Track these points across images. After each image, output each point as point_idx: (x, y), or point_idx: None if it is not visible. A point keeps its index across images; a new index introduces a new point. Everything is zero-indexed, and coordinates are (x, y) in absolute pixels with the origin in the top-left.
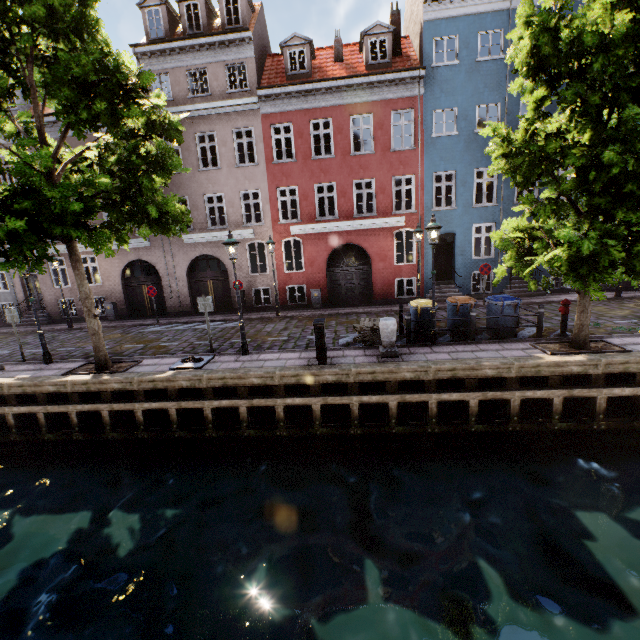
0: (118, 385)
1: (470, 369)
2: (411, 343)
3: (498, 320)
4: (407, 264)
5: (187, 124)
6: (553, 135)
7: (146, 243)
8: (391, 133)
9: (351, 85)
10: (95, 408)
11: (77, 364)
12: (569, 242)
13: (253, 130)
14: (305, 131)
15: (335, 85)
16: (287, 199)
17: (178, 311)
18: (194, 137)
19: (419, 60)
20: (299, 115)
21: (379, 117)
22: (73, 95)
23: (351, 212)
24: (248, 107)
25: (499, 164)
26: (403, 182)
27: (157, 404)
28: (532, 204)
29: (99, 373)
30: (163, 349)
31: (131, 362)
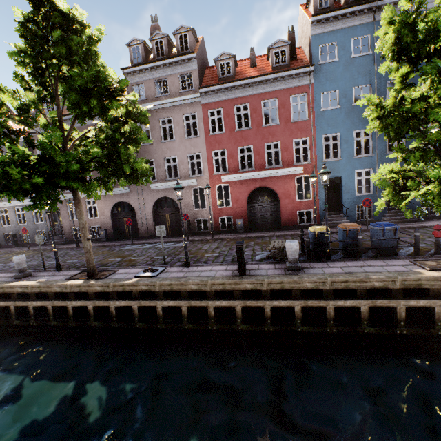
0: (100, 288)
1: (360, 281)
2: (311, 259)
3: (380, 241)
4: (306, 200)
5: (154, 113)
6: (417, 100)
7: (127, 190)
8: (291, 110)
9: (262, 81)
10: (84, 304)
11: (76, 272)
12: (439, 179)
13: (196, 114)
14: (231, 113)
15: (251, 82)
16: (219, 158)
17: (146, 235)
18: (158, 121)
19: (309, 61)
20: (227, 103)
21: (282, 100)
22: (78, 97)
23: (264, 165)
24: (193, 100)
25: (374, 124)
26: (301, 143)
27: (125, 302)
28: (403, 152)
29: (89, 279)
30: (133, 262)
31: (110, 271)
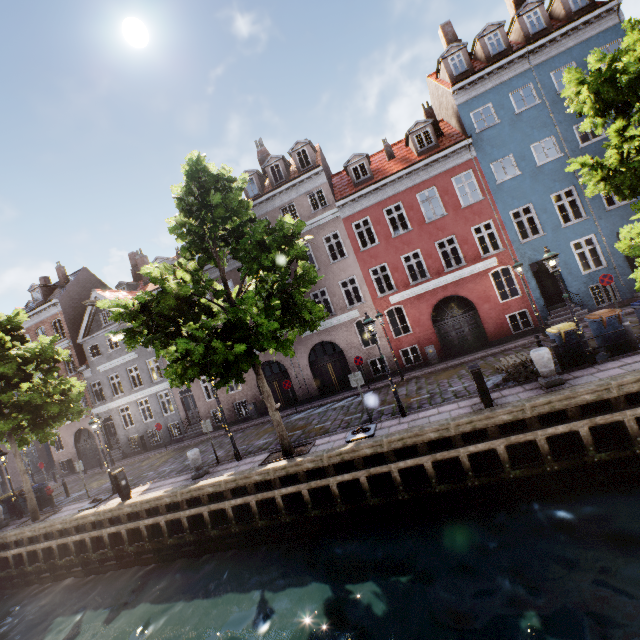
0: (311, 464)
1: None
2: (566, 369)
3: None
4: (513, 298)
5: None
6: None
7: None
8: (457, 194)
9: (410, 172)
10: (296, 489)
11: (262, 456)
12: None
13: (338, 232)
14: (381, 218)
15: (397, 177)
16: (380, 276)
17: (307, 397)
18: None
19: (461, 133)
20: (373, 209)
21: (442, 186)
22: (257, 253)
23: (441, 269)
24: (331, 217)
25: (597, 187)
26: (482, 229)
27: (348, 475)
28: None
29: (288, 458)
30: (321, 430)
31: (306, 444)
